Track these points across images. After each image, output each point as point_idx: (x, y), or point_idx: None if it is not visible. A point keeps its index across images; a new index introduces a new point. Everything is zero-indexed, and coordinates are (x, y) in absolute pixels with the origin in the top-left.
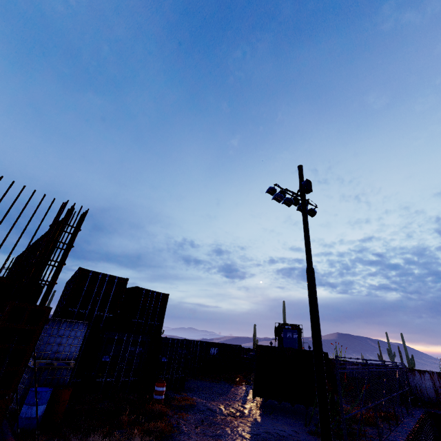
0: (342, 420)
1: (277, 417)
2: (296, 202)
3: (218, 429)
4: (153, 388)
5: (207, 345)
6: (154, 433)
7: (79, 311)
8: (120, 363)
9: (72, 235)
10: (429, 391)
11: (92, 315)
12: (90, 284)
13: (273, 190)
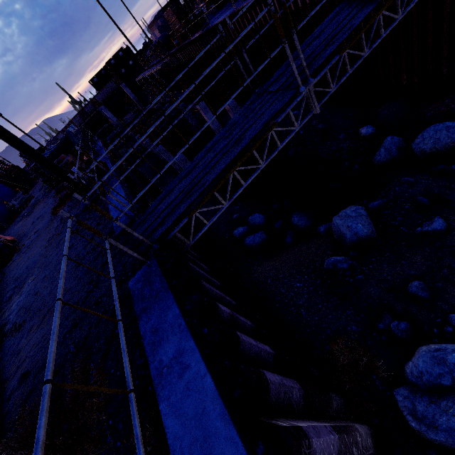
0: None
1: None
2: None
3: None
4: None
5: None
6: None
7: None
8: None
9: None
10: None
11: None
12: None
13: None
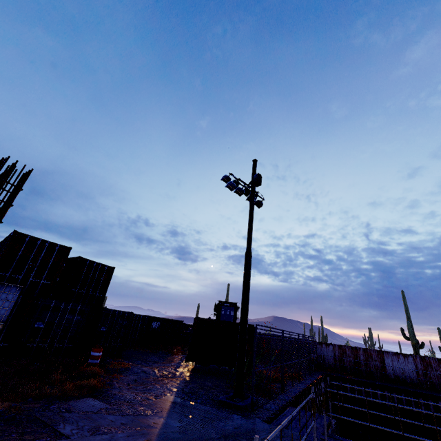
0: (253, 372)
1: (204, 377)
2: (247, 192)
3: (149, 385)
4: (89, 354)
5: (149, 319)
6: (86, 387)
7: (11, 275)
8: (55, 330)
9: (10, 193)
10: (330, 359)
11: (26, 281)
12: (26, 250)
13: (227, 178)
